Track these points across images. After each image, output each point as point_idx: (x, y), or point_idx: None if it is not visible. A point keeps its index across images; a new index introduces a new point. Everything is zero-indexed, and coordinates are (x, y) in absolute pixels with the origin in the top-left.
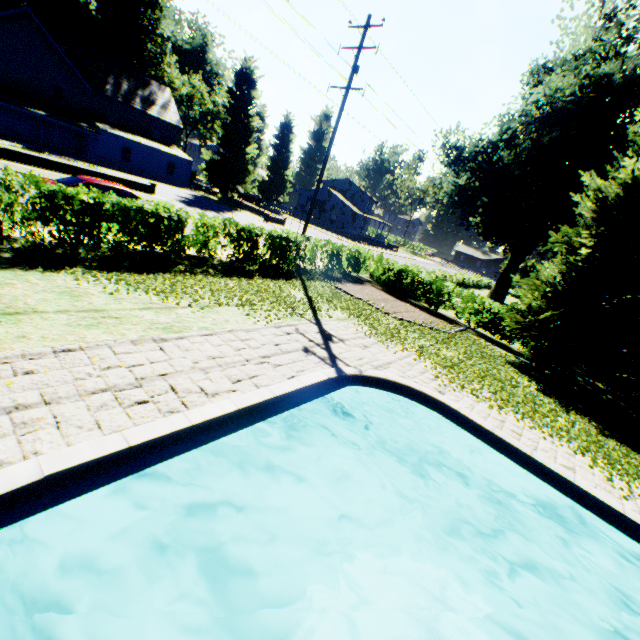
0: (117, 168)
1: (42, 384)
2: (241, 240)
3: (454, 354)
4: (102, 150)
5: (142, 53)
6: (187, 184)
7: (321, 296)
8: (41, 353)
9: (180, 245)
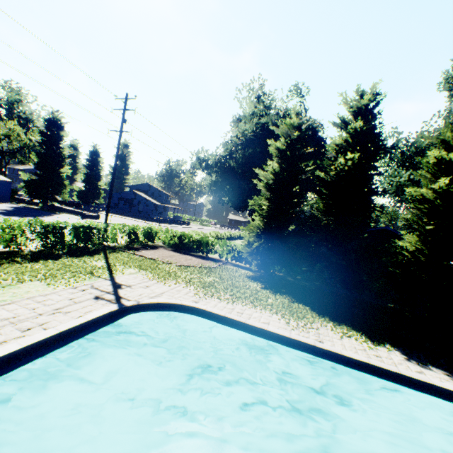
0: None
1: None
2: (48, 233)
3: (213, 279)
4: None
5: None
6: (8, 199)
7: (120, 261)
8: None
9: None
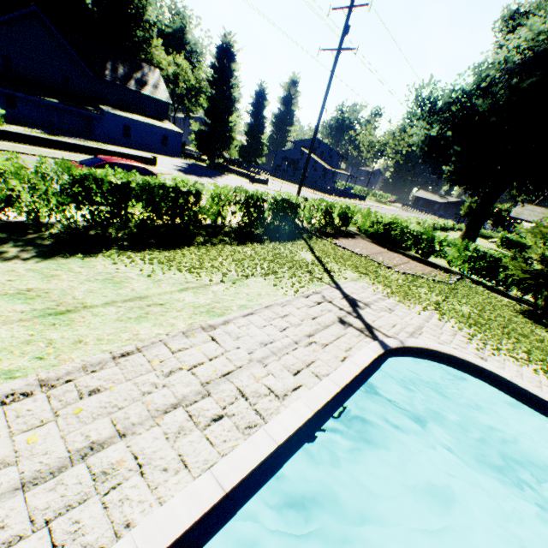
0: (120, 144)
1: (110, 407)
2: (249, 206)
3: (468, 308)
4: (106, 129)
5: (132, 39)
6: (179, 154)
7: (327, 255)
8: (101, 361)
9: (197, 216)
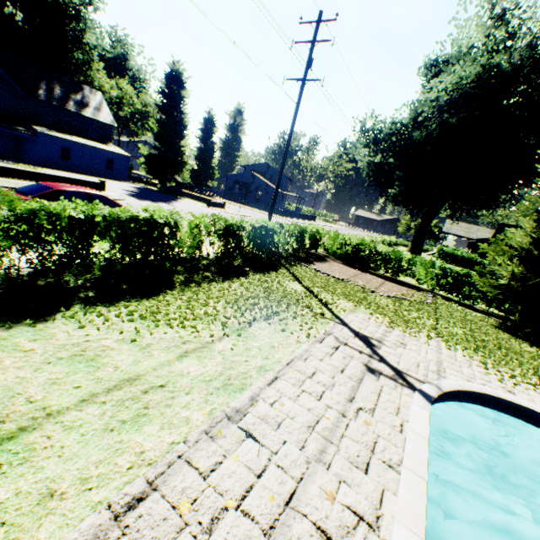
0: (57, 167)
1: None
2: (229, 236)
3: (459, 329)
4: (41, 151)
5: (70, 61)
6: (127, 177)
7: (314, 284)
8: (95, 534)
9: (174, 251)
